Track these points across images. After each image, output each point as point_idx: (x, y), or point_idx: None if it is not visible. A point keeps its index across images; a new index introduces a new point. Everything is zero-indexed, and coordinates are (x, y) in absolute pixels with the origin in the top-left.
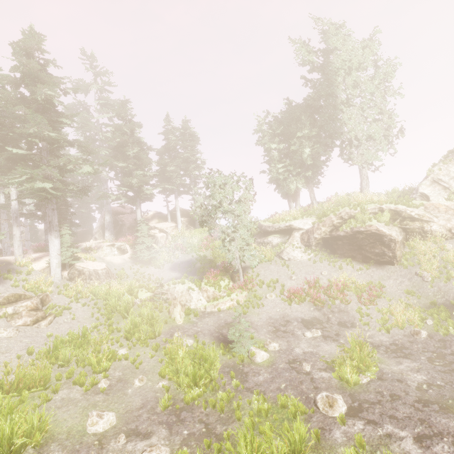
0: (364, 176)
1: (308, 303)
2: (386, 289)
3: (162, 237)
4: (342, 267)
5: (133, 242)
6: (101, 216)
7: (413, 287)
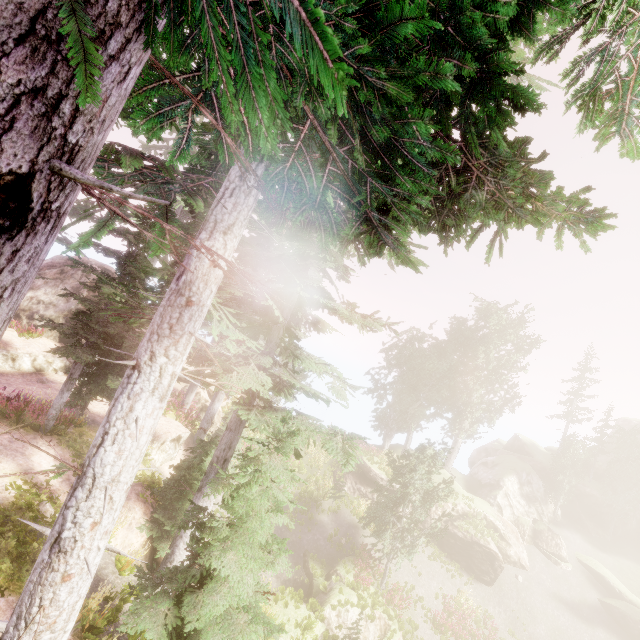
0: (455, 449)
1: (451, 637)
2: (492, 619)
3: (219, 416)
4: (456, 578)
5: (189, 425)
6: (58, 274)
7: (509, 624)
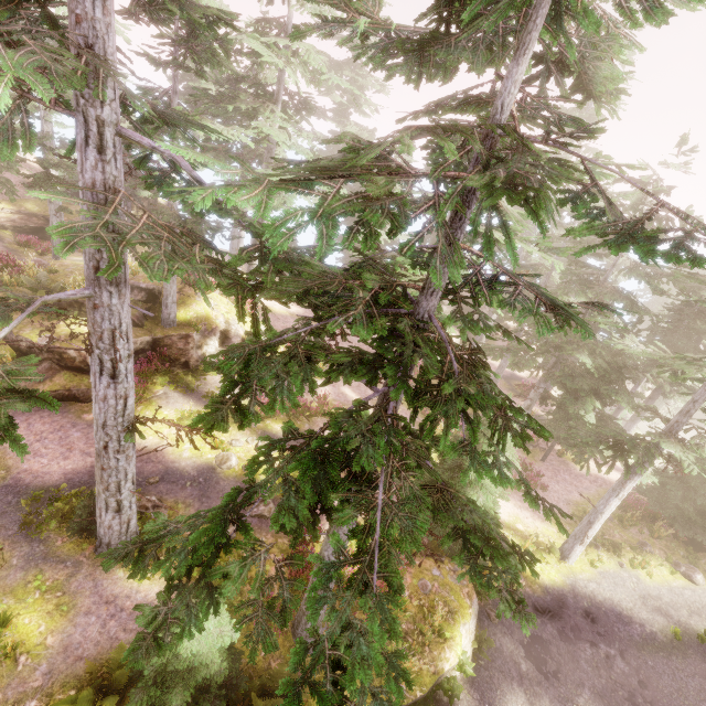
0: None
1: None
2: None
3: None
4: None
5: None
6: None
7: None
